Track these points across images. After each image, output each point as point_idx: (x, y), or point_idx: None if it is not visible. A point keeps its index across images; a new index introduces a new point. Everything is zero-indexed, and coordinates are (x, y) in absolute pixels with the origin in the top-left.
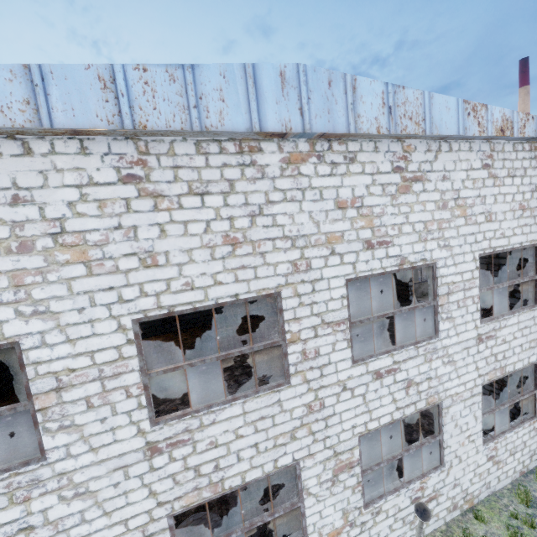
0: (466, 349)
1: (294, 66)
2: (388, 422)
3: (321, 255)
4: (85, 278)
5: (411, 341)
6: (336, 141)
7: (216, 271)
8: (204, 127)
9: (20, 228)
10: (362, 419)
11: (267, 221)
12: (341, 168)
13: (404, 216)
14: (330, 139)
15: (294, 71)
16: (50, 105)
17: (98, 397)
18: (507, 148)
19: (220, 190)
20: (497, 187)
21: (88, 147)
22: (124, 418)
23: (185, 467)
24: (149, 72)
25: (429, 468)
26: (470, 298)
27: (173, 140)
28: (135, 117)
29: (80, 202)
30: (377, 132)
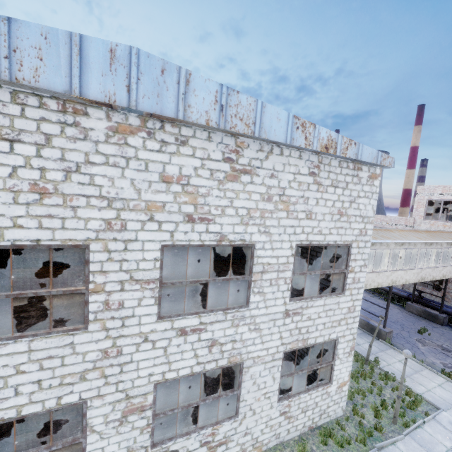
0: (273, 320)
1: (127, 47)
2: (188, 374)
3: (139, 219)
4: None
5: (222, 307)
6: (170, 123)
7: (17, 214)
8: (14, 78)
9: None
10: (161, 369)
11: (84, 178)
12: (171, 147)
13: (228, 200)
14: (163, 120)
15: (127, 52)
16: None
17: None
18: (333, 163)
19: (34, 141)
20: (320, 192)
21: None
22: None
23: None
24: None
25: (225, 417)
26: (283, 278)
27: None
28: None
29: None
30: (207, 123)
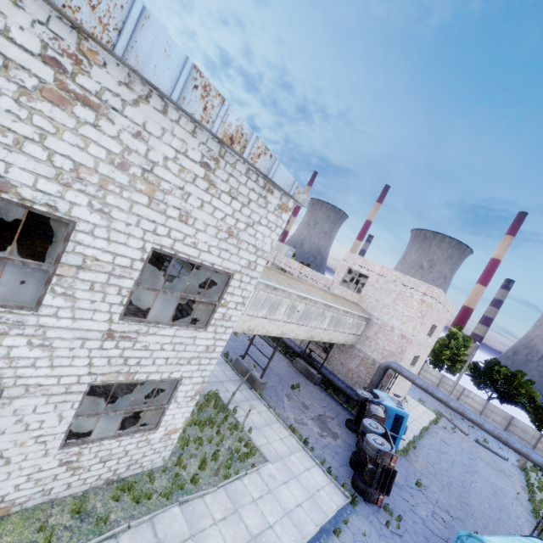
0: (81, 339)
1: None
2: None
3: None
4: None
5: None
6: None
7: None
8: None
9: None
10: None
11: None
12: None
13: (37, 131)
14: None
15: None
16: None
17: None
18: (239, 167)
19: None
20: (210, 195)
21: None
22: None
23: None
24: None
25: None
26: (116, 287)
27: None
28: None
29: None
30: None
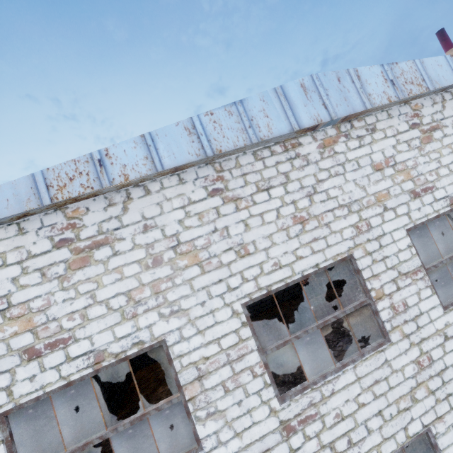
0: None
1: (309, 77)
2: None
3: (376, 213)
4: (200, 276)
5: None
6: (355, 120)
7: (294, 248)
8: (259, 138)
9: (151, 248)
10: None
11: (322, 196)
12: (366, 139)
13: (436, 162)
14: (349, 120)
15: (310, 80)
16: (160, 155)
17: (231, 380)
18: None
19: (279, 183)
20: None
21: (183, 178)
22: (255, 398)
23: (320, 446)
24: (215, 114)
25: None
26: None
27: (237, 156)
28: (212, 146)
29: (186, 218)
30: (389, 101)
